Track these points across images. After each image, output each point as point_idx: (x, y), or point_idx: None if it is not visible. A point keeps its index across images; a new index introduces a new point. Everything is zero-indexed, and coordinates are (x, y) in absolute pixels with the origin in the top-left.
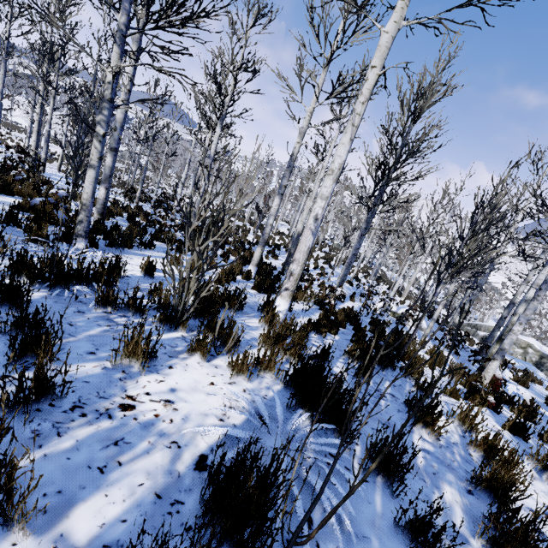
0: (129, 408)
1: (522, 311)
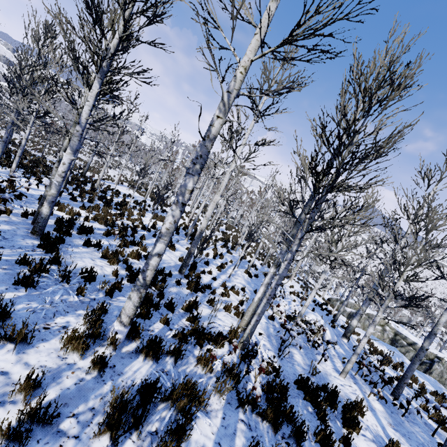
0: None
1: None
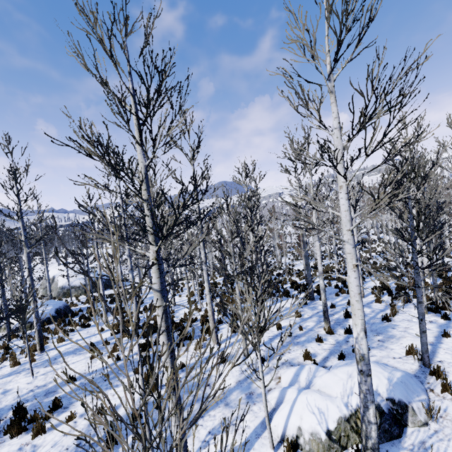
0: None
1: None
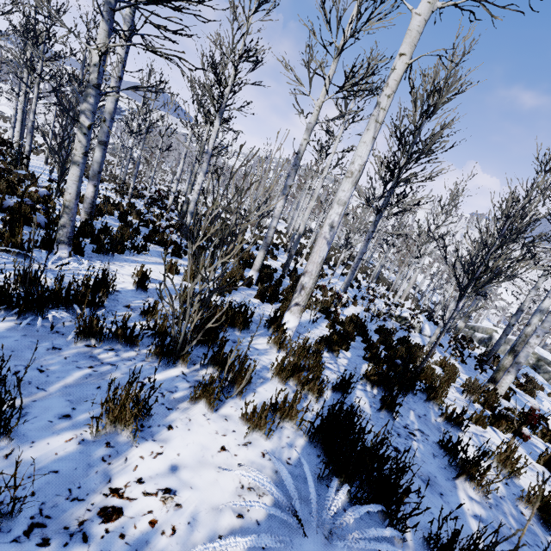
0: (114, 515)
1: (537, 321)
